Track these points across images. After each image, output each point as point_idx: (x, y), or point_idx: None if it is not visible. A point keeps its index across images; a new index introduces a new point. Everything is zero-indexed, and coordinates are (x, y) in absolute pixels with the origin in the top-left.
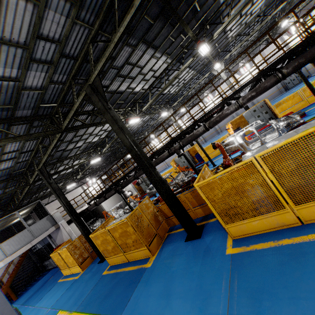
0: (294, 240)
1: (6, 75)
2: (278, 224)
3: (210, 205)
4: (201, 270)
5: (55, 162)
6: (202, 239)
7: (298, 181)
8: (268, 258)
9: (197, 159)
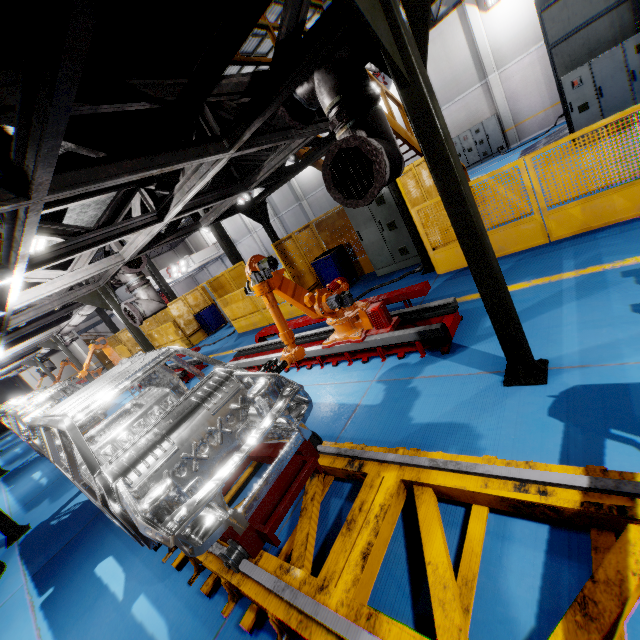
0: None
1: None
2: None
3: None
4: None
5: None
6: None
7: None
8: None
9: None
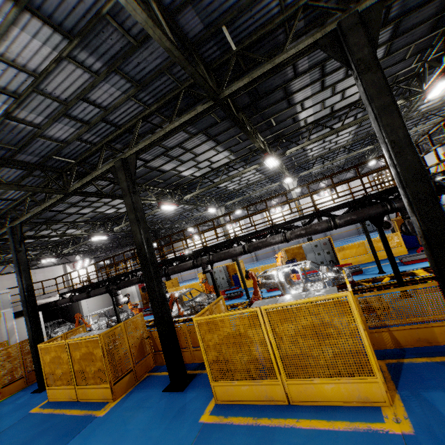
0: (273, 421)
1: (28, 118)
2: (267, 397)
3: (203, 350)
4: (161, 436)
5: (40, 222)
6: (183, 393)
7: (294, 351)
8: (238, 436)
9: (234, 281)
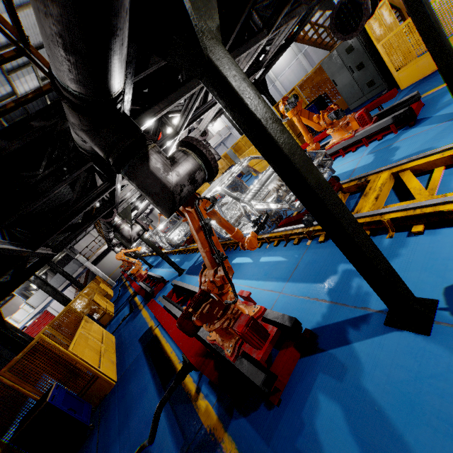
0: None
1: None
2: None
3: None
4: None
5: None
6: None
7: None
8: None
9: None
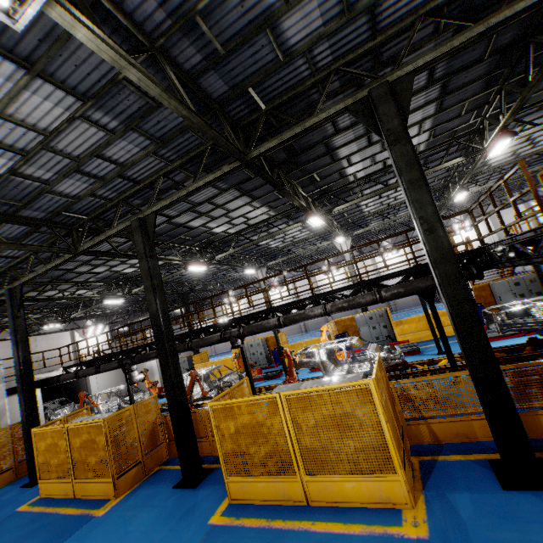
0: (287, 523)
1: (35, 174)
2: (285, 495)
3: (218, 440)
4: (163, 538)
5: (45, 282)
6: (195, 490)
7: (315, 443)
8: (247, 539)
9: (274, 358)
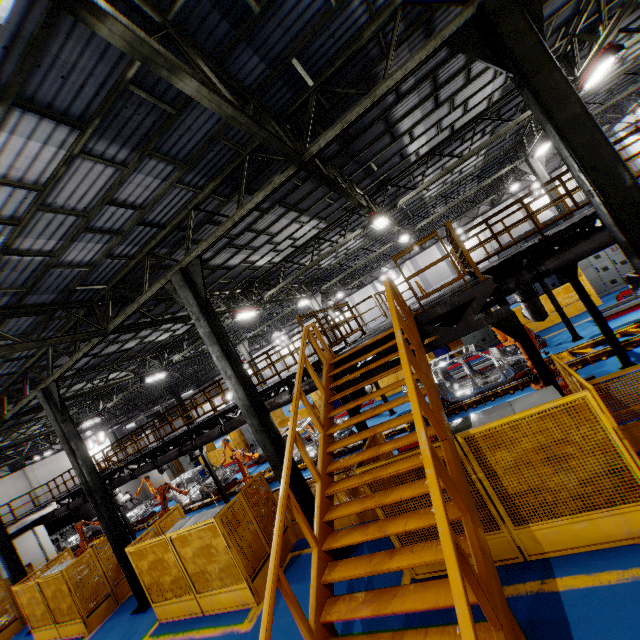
0: (183, 633)
1: None
2: (190, 609)
3: (140, 576)
4: None
5: (6, 429)
6: (144, 613)
7: (196, 569)
8: None
9: None
